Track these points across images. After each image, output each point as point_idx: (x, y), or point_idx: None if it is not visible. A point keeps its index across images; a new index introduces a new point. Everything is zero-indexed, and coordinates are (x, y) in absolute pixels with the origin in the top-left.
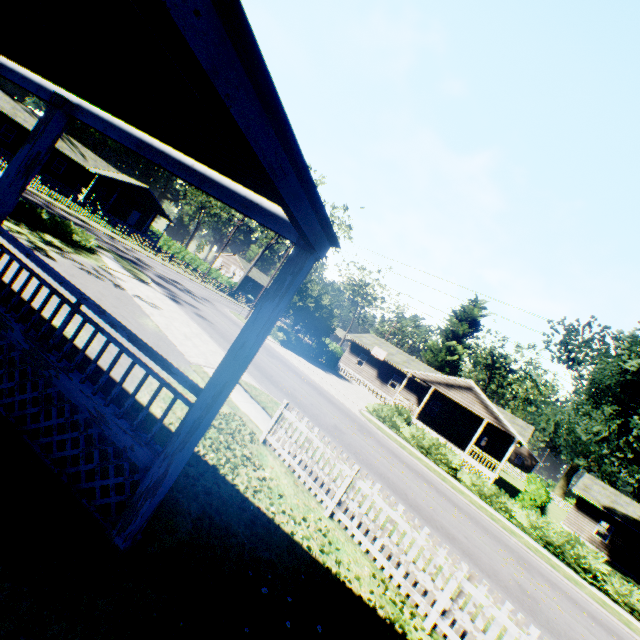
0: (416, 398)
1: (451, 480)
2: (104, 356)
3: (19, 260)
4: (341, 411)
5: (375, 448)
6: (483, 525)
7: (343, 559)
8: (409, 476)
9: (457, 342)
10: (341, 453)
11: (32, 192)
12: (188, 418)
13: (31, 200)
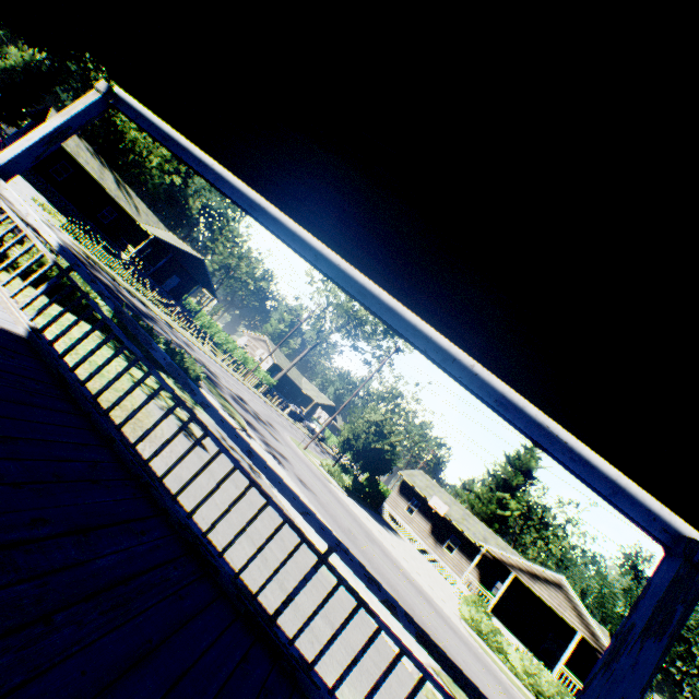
0: (478, 571)
1: None
2: None
3: None
4: (468, 647)
5: None
6: None
7: None
8: None
9: (508, 493)
10: None
11: (97, 263)
12: None
13: (106, 283)
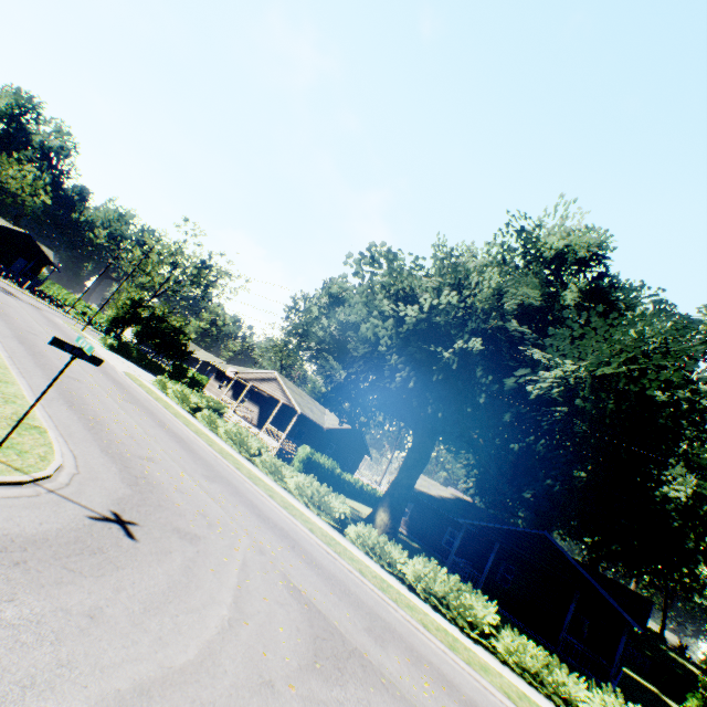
0: (259, 409)
1: (178, 409)
2: None
3: None
4: None
5: None
6: (140, 400)
7: None
8: (85, 366)
9: None
10: None
11: None
12: None
13: None
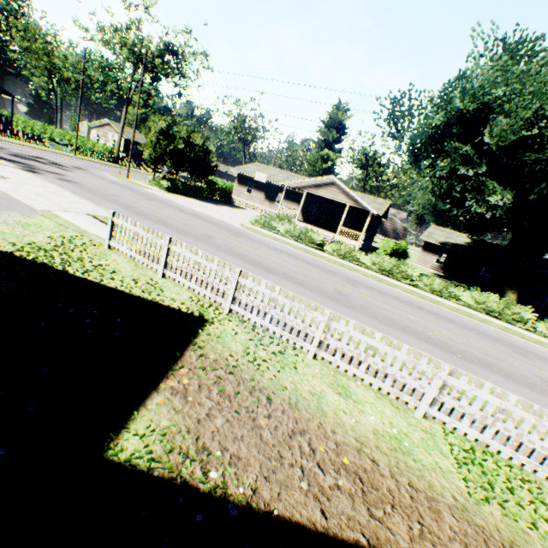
0: (299, 206)
1: (316, 252)
2: None
3: None
4: (219, 226)
5: (244, 243)
6: (330, 270)
7: (165, 294)
8: (271, 254)
9: (330, 150)
10: (201, 248)
11: None
12: None
13: None
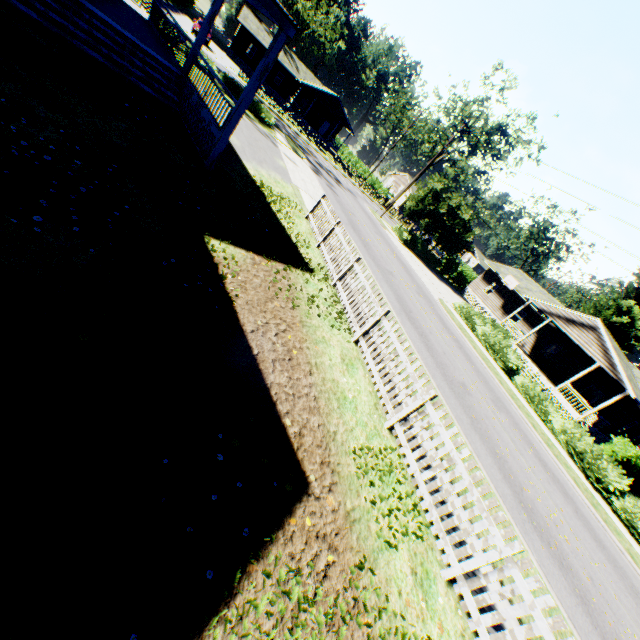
0: (535, 336)
1: (497, 370)
2: (239, 149)
3: (201, 65)
4: (413, 281)
5: (419, 301)
6: (488, 383)
7: (307, 250)
8: (435, 324)
9: (638, 305)
10: (372, 270)
11: None
12: (231, 114)
13: None
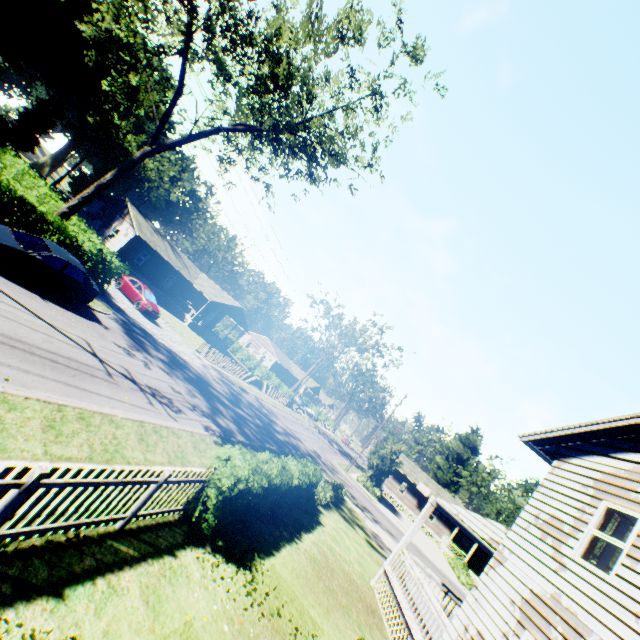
0: (450, 532)
1: None
2: None
3: None
4: None
5: None
6: None
7: None
8: None
9: (460, 463)
10: None
11: (225, 377)
12: None
13: (252, 409)
